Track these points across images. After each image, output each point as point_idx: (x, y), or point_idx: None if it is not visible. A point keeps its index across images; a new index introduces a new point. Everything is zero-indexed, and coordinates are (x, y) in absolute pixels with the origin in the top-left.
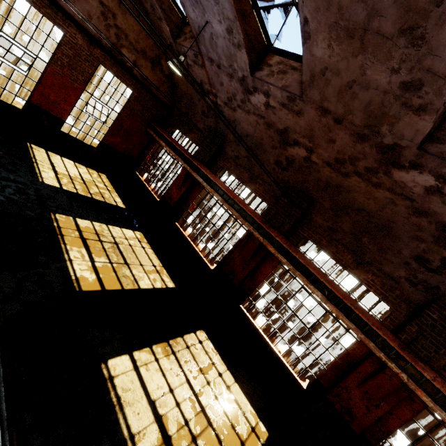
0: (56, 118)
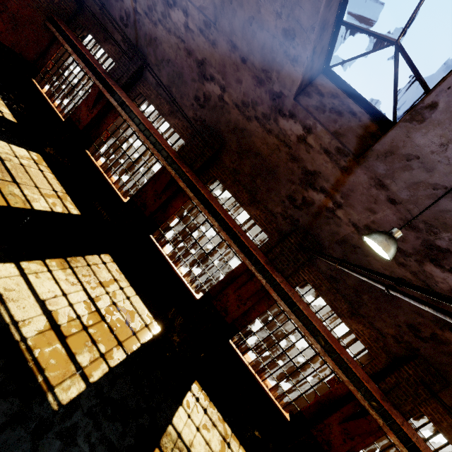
0: None
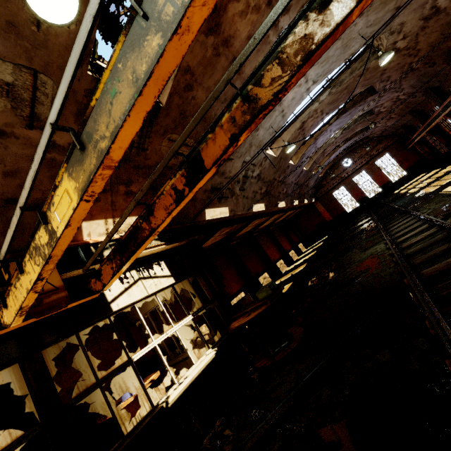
0: (388, 182)
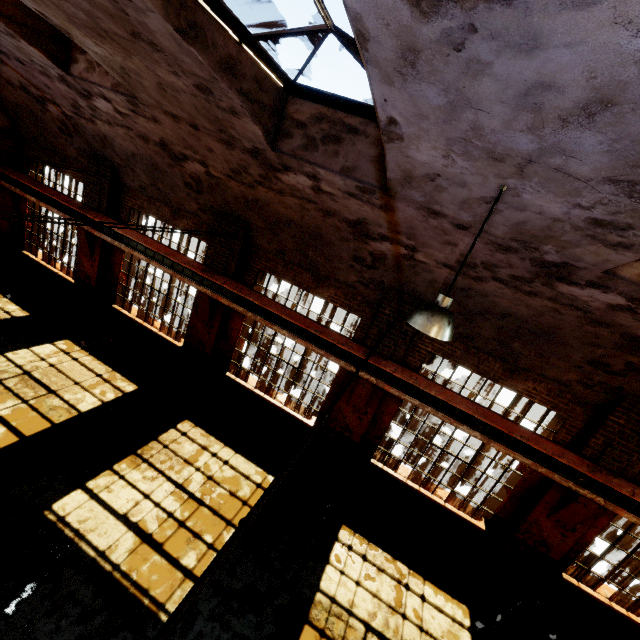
0: None
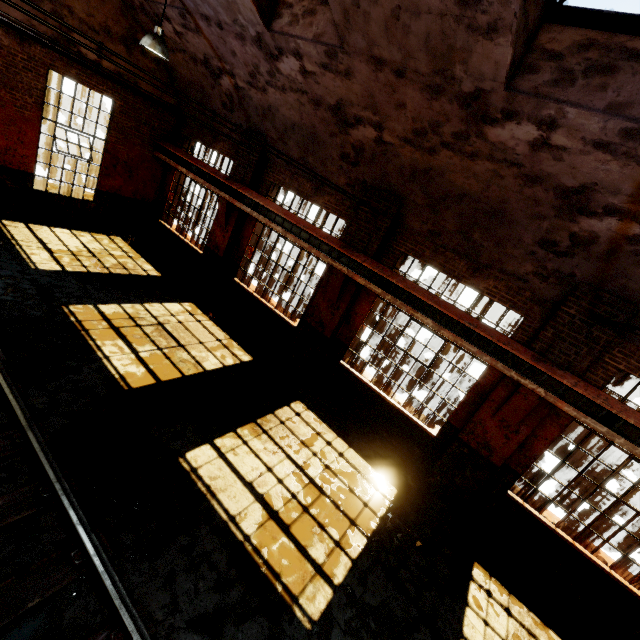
0: (20, 173)
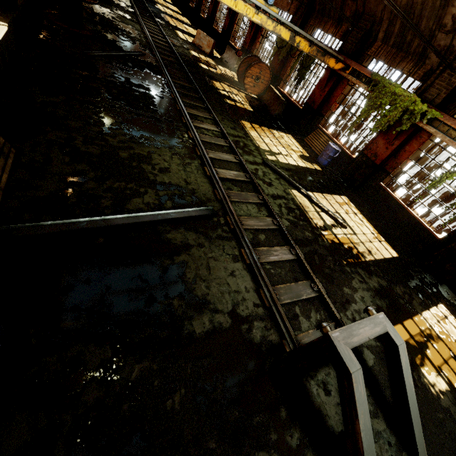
0: None
